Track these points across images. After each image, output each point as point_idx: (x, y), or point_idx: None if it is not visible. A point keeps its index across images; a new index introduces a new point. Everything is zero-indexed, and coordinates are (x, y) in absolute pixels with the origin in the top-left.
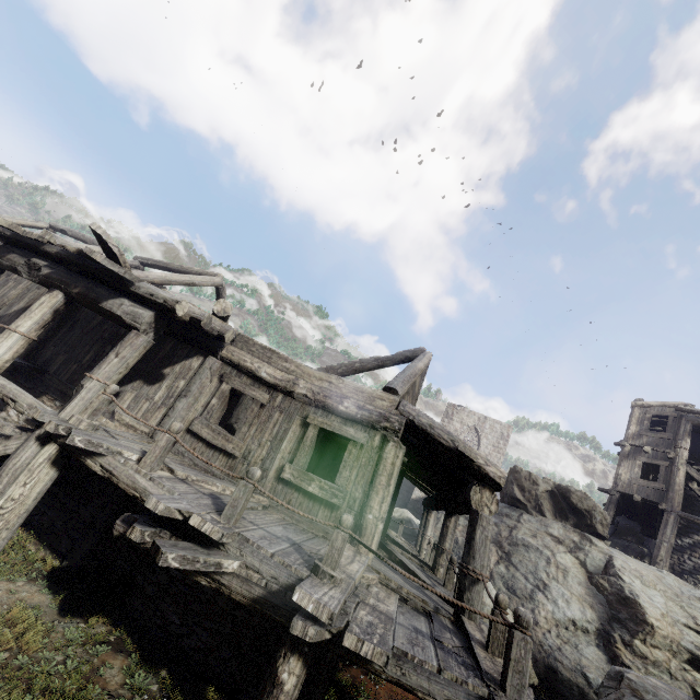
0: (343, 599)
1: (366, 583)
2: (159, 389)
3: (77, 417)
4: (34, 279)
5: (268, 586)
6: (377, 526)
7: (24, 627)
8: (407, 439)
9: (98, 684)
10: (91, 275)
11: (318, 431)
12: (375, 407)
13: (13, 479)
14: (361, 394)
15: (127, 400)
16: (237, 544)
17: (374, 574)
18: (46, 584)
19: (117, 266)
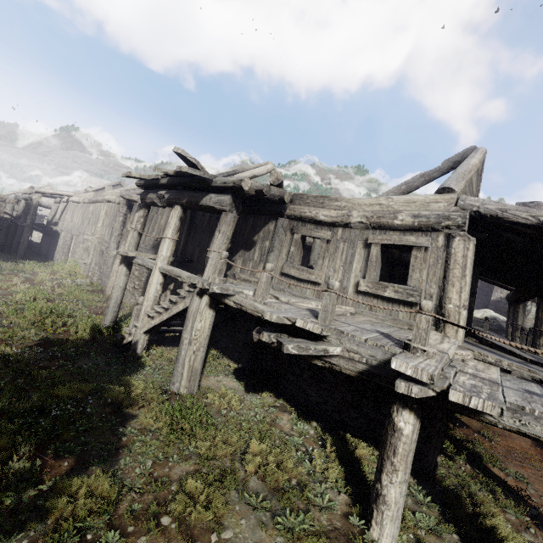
0: (440, 366)
1: (461, 358)
2: (254, 252)
3: (211, 277)
4: (164, 204)
5: (368, 362)
6: (460, 313)
7: (229, 397)
8: (474, 235)
9: (277, 428)
10: (189, 188)
11: (380, 248)
12: (431, 211)
13: (194, 319)
14: (413, 204)
15: (239, 265)
16: (335, 336)
17: (467, 351)
18: (234, 377)
19: (197, 171)
